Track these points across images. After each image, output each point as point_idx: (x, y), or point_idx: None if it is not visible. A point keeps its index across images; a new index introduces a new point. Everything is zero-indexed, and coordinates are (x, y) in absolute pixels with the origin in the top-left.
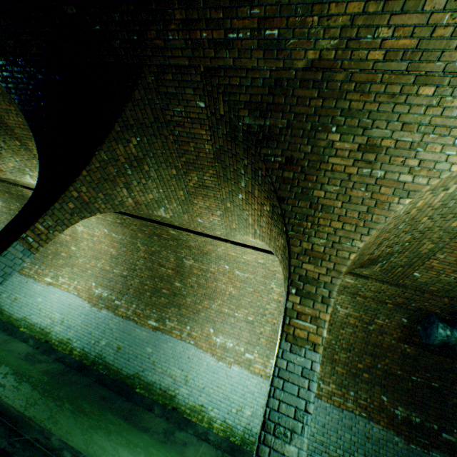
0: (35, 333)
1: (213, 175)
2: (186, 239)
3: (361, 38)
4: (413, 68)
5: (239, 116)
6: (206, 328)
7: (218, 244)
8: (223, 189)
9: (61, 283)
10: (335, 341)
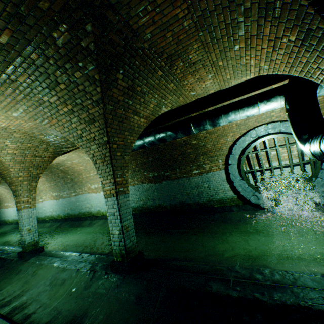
0: (50, 218)
1: None
2: None
3: None
4: None
5: None
6: (87, 185)
7: None
8: None
9: (44, 199)
10: None
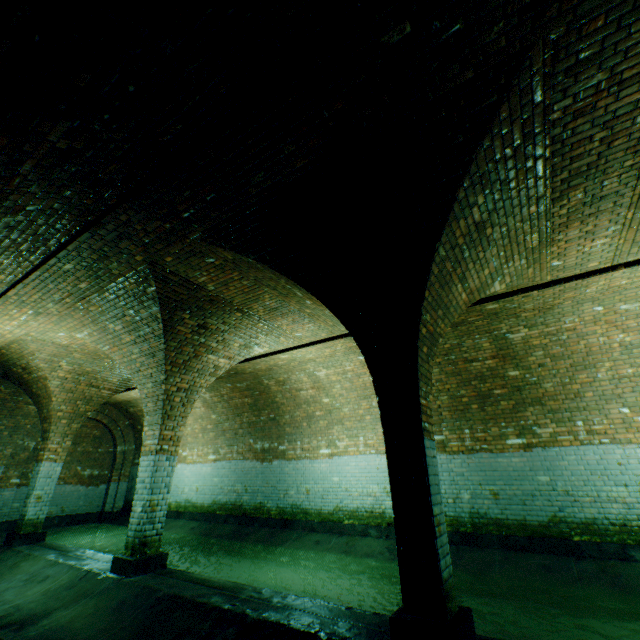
0: (365, 520)
1: (631, 167)
2: (515, 305)
3: None
4: None
5: None
6: (611, 412)
7: (590, 282)
8: None
9: (342, 448)
10: None
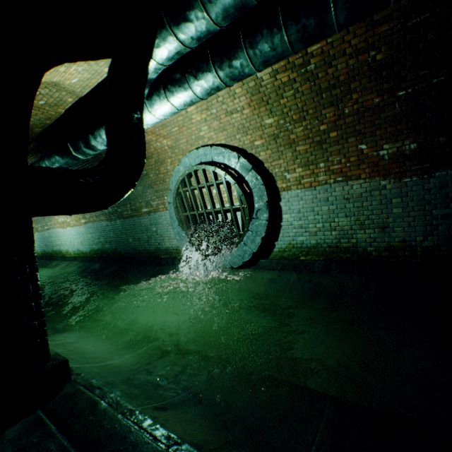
0: None
1: None
2: None
3: None
4: None
5: None
6: (56, 218)
7: None
8: None
9: None
10: None
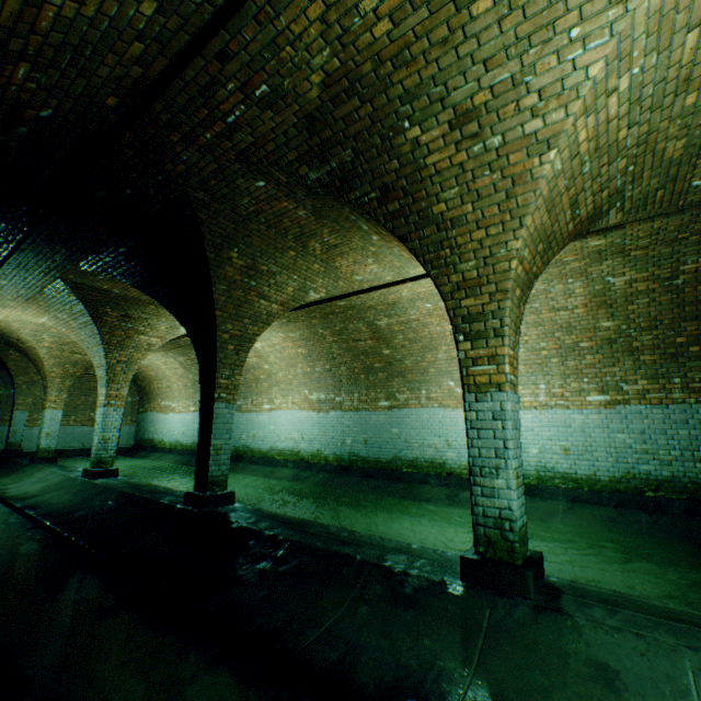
0: (288, 456)
1: (331, 232)
2: (360, 303)
3: (350, 28)
4: (438, 6)
5: (301, 176)
6: (443, 385)
7: (397, 290)
8: (353, 239)
9: (278, 405)
10: (626, 325)
